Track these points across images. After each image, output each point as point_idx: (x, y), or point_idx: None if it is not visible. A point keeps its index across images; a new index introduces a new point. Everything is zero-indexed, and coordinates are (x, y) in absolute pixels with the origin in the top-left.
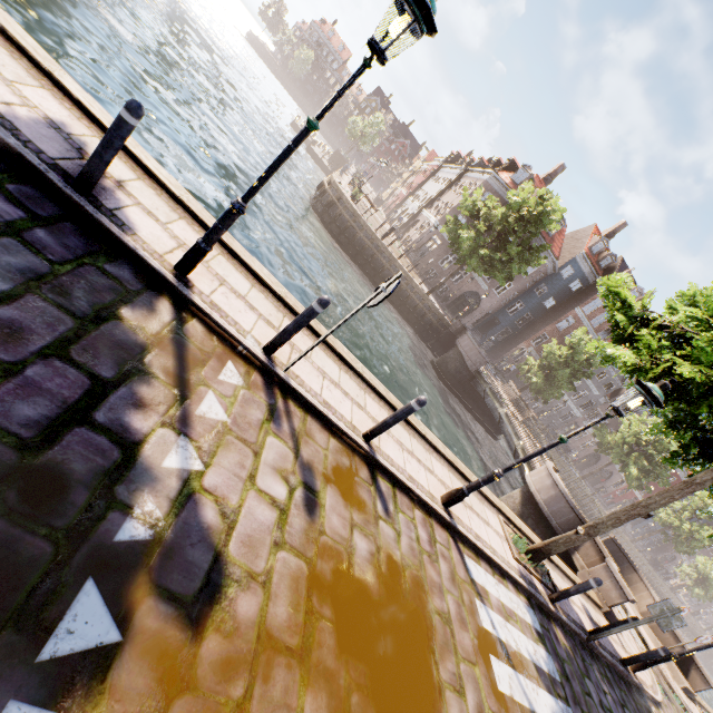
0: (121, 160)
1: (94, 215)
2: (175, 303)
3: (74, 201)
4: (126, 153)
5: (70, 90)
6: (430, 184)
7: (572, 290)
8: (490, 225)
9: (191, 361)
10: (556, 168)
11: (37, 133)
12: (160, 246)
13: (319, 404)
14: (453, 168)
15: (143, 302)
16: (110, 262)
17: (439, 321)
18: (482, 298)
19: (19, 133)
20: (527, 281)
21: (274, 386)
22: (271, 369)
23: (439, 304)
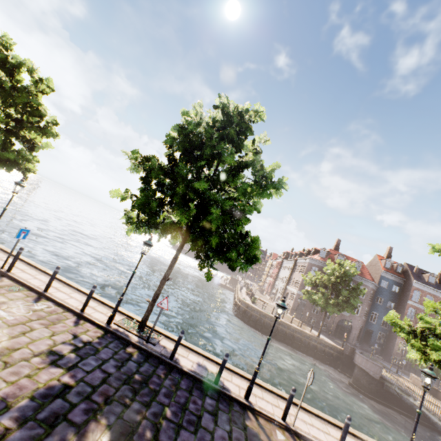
0: (211, 364)
1: (223, 391)
2: (251, 412)
3: (217, 389)
4: (209, 359)
5: (193, 348)
6: (282, 271)
7: (395, 292)
8: (325, 285)
9: (268, 434)
10: (336, 242)
11: (200, 371)
12: (237, 391)
13: (312, 438)
14: (289, 260)
15: (246, 416)
16: (233, 405)
17: (335, 350)
18: (349, 323)
19: (199, 374)
20: (366, 299)
21: (293, 435)
22: (288, 427)
23: (328, 337)
